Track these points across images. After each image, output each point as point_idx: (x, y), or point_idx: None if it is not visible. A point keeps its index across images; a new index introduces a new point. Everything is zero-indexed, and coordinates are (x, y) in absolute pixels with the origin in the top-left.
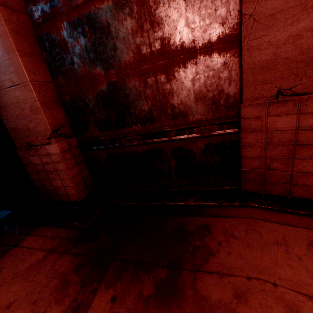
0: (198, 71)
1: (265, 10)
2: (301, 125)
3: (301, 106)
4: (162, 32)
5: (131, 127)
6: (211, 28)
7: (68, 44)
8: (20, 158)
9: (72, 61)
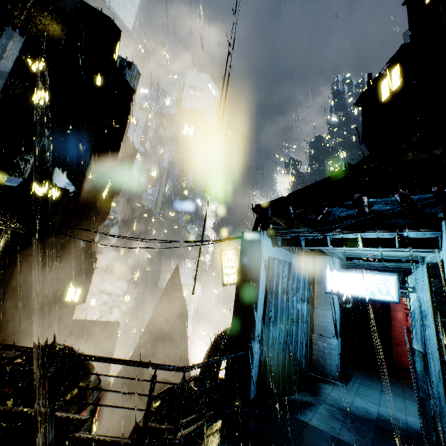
0: None
1: None
2: None
3: None
4: None
5: None
6: None
7: (407, 320)
8: (392, 347)
9: (407, 324)
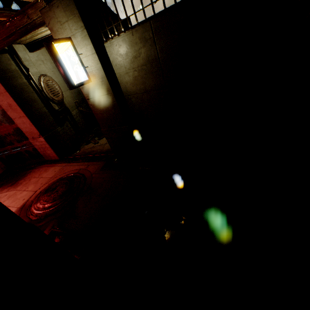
0: (17, 130)
1: (18, 122)
2: (40, 144)
3: (37, 140)
4: (1, 122)
5: (8, 146)
6: (13, 121)
7: None
8: None
9: None
